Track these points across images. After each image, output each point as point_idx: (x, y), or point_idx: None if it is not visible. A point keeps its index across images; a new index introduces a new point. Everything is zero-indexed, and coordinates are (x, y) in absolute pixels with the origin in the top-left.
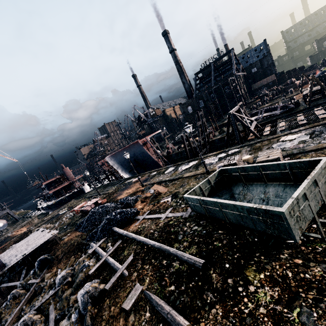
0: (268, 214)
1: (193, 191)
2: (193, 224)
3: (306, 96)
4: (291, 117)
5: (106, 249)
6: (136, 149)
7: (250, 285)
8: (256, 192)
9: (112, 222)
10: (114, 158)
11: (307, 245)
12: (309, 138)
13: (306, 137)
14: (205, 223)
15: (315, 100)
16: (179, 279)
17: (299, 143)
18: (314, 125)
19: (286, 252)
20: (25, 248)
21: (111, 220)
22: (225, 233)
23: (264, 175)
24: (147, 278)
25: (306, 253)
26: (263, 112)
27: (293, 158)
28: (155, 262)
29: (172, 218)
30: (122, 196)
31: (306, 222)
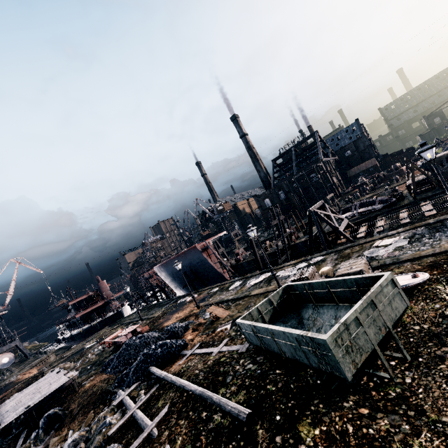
0: (316, 344)
1: (249, 314)
2: (247, 361)
3: (410, 187)
4: (392, 215)
5: (136, 399)
6: (193, 256)
7: (301, 444)
8: (327, 317)
9: (149, 359)
10: (165, 268)
11: (380, 389)
12: (407, 244)
13: (404, 241)
14: (262, 359)
15: (422, 192)
16: (218, 438)
17: (395, 250)
18: (415, 225)
19: (351, 399)
20: (30, 398)
21: (148, 356)
22: (283, 372)
23: (333, 294)
24: (179, 438)
25: (376, 400)
26: (357, 207)
27: (384, 270)
28: (192, 415)
29: (226, 353)
30: (170, 322)
31: (362, 355)
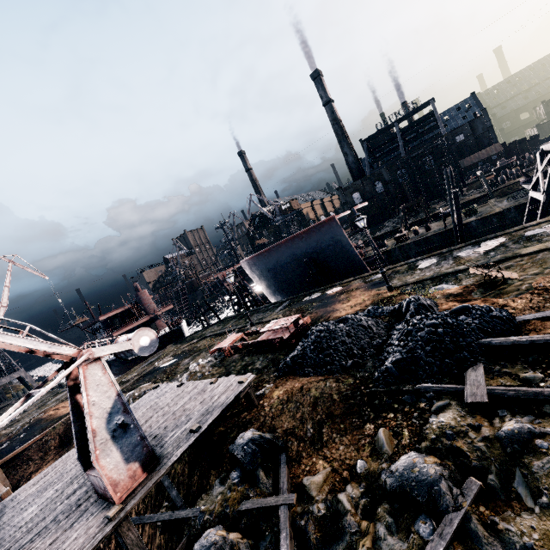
0: None
1: None
2: None
3: None
4: None
5: (547, 385)
6: (323, 235)
7: None
8: None
9: (461, 330)
10: (264, 260)
11: None
12: None
13: None
14: None
15: None
16: None
17: None
18: None
19: None
20: (171, 419)
21: (454, 327)
22: None
23: None
24: None
25: None
26: None
27: None
28: None
29: None
30: (347, 311)
31: None
